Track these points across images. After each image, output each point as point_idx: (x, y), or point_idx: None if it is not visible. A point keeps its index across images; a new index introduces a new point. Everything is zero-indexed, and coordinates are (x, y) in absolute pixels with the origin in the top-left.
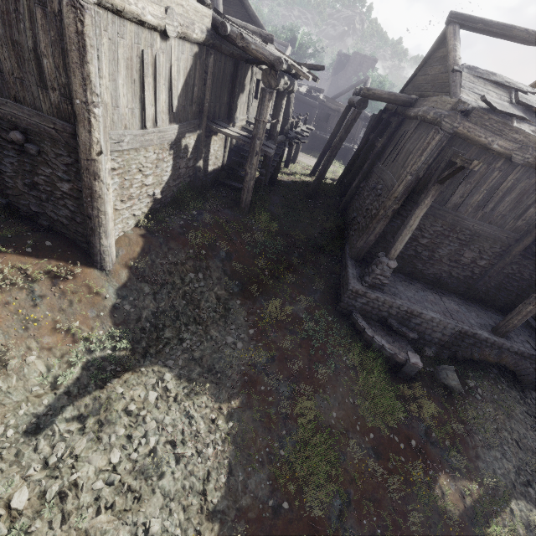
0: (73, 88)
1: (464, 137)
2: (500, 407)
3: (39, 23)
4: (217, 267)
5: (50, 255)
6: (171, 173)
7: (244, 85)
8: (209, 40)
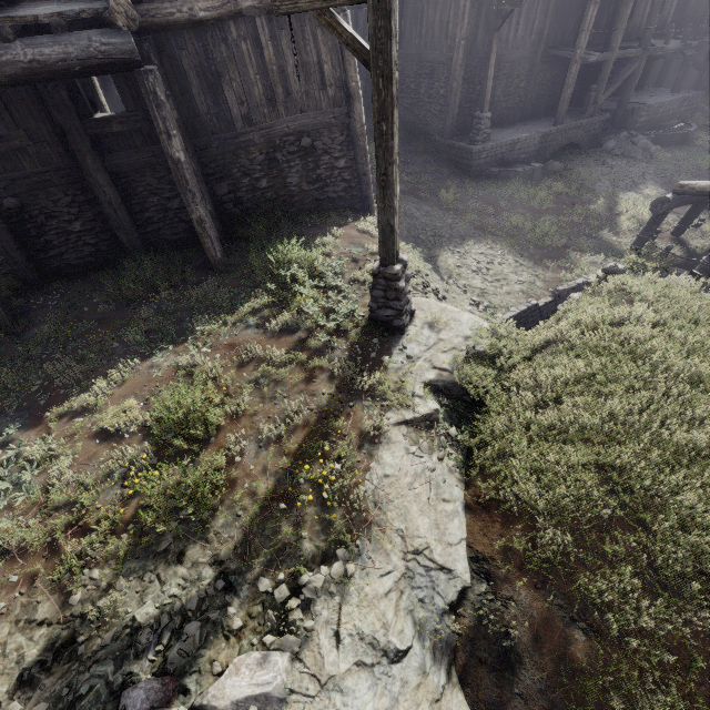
0: (349, 76)
1: None
2: (583, 166)
3: (320, 40)
4: None
5: (357, 217)
6: None
7: None
8: None
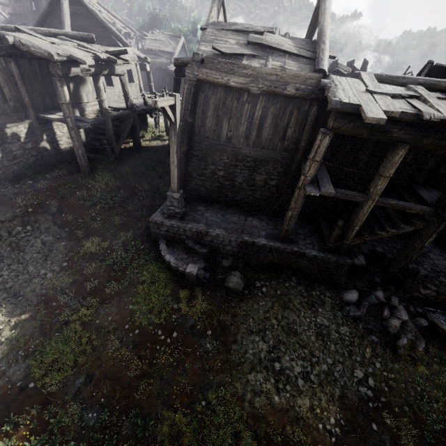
0: None
1: (208, 82)
2: (280, 300)
3: None
4: (47, 220)
5: None
6: (1, 156)
7: (85, 77)
8: (1, 52)
